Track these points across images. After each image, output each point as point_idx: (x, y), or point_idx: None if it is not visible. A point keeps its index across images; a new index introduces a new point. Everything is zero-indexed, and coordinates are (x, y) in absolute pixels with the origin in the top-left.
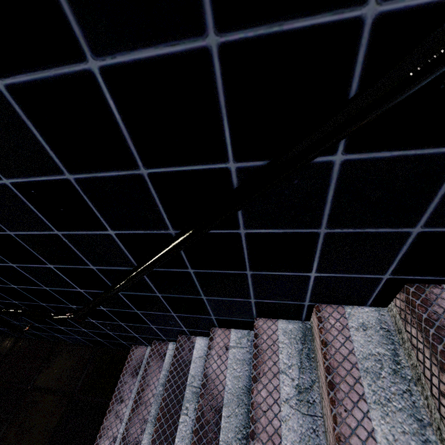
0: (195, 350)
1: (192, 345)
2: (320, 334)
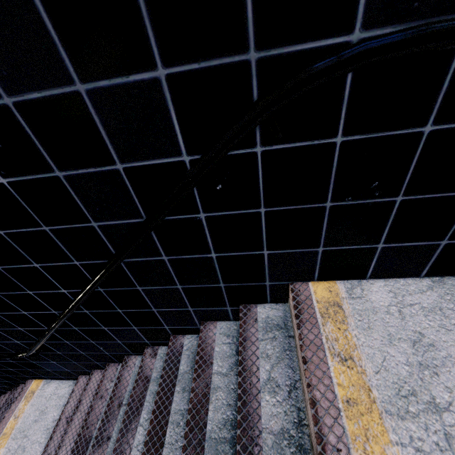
0: None
1: None
2: (1, 401)
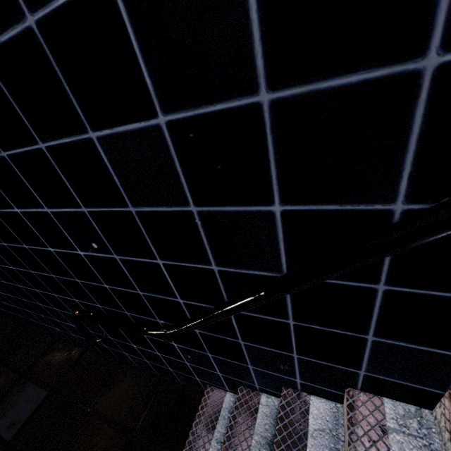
0: (311, 417)
1: (305, 407)
2: None
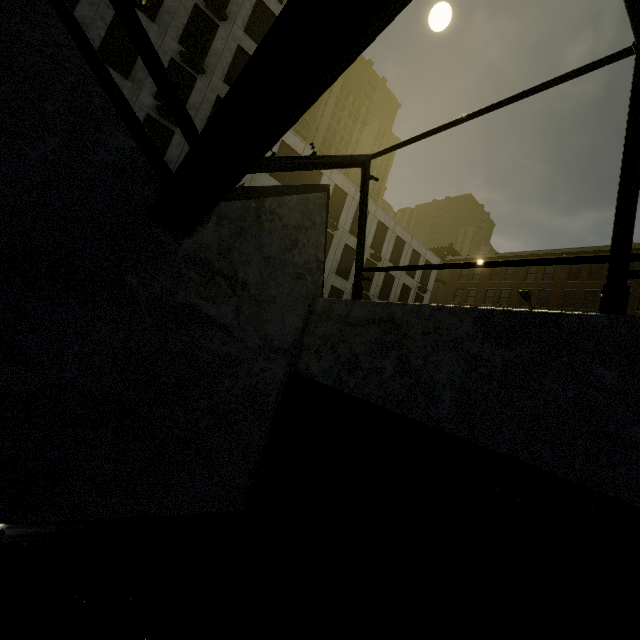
0: None
1: None
2: None
